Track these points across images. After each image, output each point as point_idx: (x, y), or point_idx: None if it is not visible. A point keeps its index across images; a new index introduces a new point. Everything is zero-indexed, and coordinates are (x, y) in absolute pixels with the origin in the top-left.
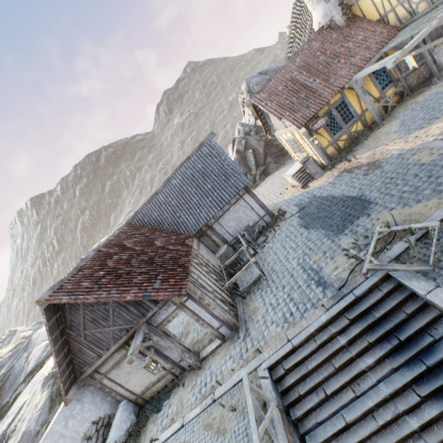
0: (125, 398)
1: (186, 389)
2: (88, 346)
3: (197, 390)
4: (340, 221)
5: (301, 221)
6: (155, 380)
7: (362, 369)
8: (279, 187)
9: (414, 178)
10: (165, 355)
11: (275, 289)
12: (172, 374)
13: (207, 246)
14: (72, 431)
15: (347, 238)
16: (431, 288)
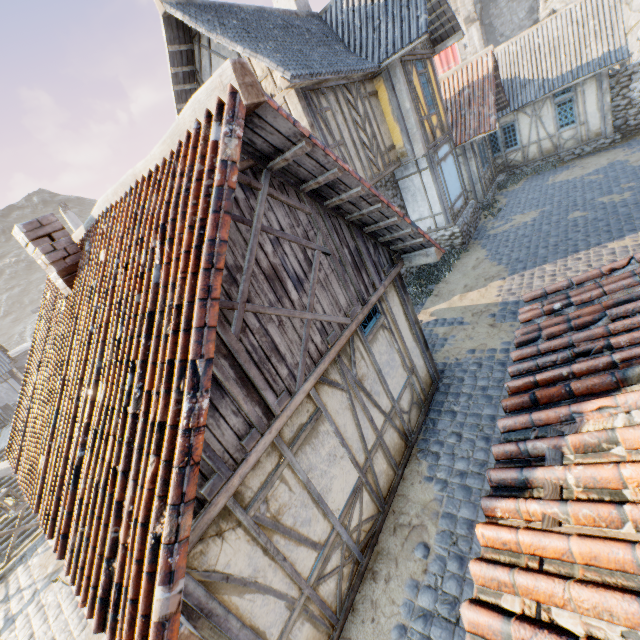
0: None
1: None
2: None
3: None
4: None
5: None
6: None
7: None
8: None
9: None
10: None
11: (1, 440)
12: None
13: None
14: None
15: None
16: None
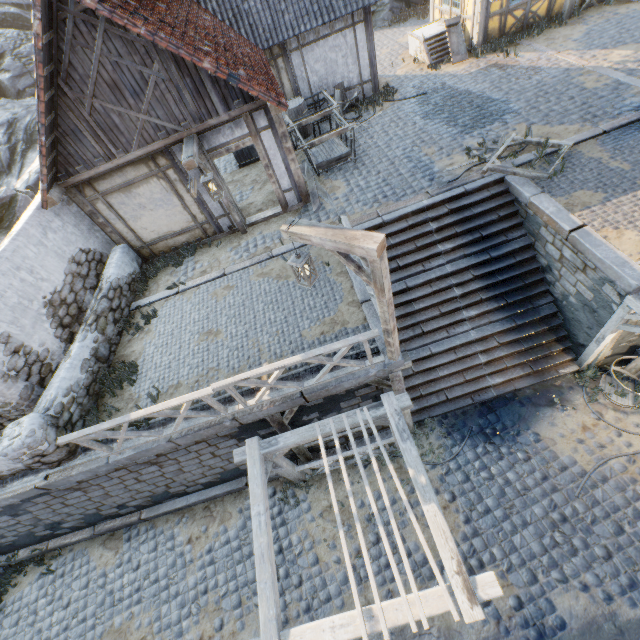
0: (126, 241)
1: (223, 249)
2: (92, 132)
3: (243, 250)
4: (471, 121)
5: (418, 109)
6: (176, 231)
7: (439, 251)
8: (390, 54)
9: (569, 100)
10: (204, 201)
11: (366, 173)
12: (202, 231)
13: None
14: (55, 246)
15: (473, 140)
16: (537, 193)
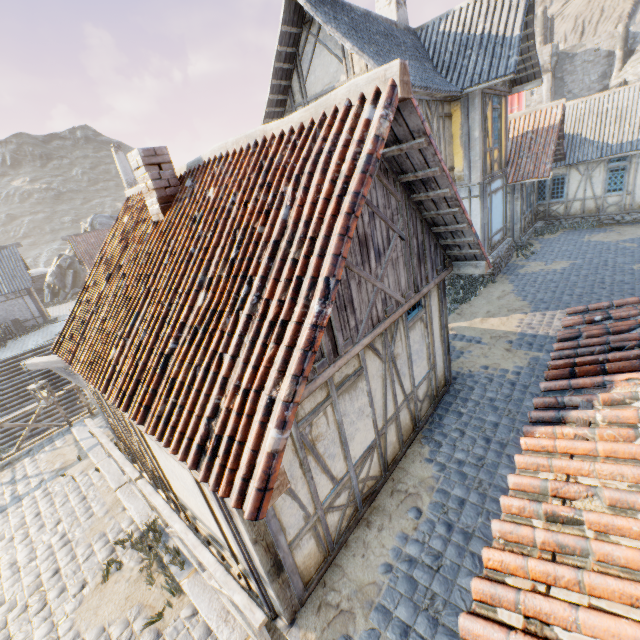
0: None
1: None
2: None
3: None
4: None
5: (60, 324)
6: None
7: (24, 371)
8: None
9: None
10: None
11: (7, 350)
12: None
13: None
14: None
15: None
16: None
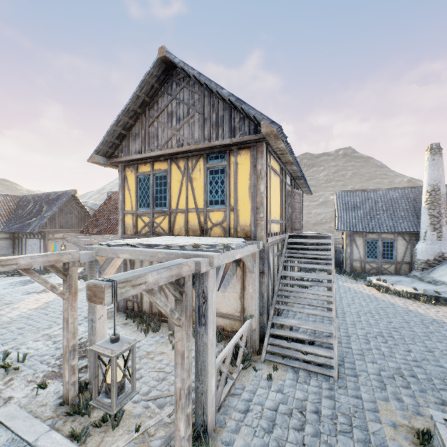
0: None
1: None
2: None
3: None
4: None
5: (11, 281)
6: None
7: None
8: None
9: None
10: None
11: None
12: None
13: (14, 246)
14: None
15: None
16: None
